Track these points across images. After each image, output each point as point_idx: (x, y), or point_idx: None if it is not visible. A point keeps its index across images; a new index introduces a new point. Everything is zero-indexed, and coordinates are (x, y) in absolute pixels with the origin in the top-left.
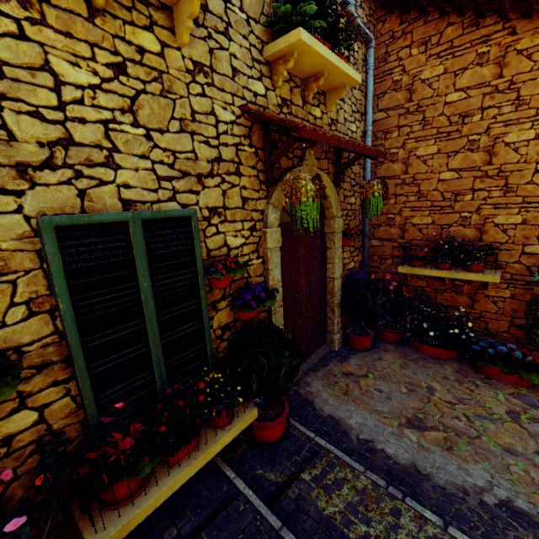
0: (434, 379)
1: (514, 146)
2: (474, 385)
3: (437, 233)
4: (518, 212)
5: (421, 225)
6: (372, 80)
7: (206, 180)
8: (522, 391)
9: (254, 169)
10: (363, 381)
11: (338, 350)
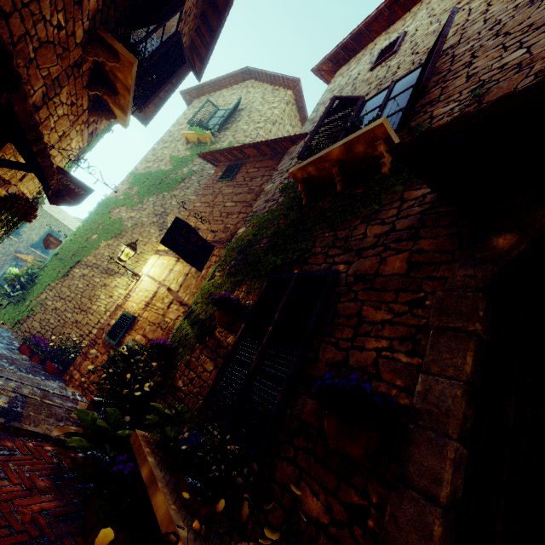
0: None
1: None
2: None
3: None
4: None
5: None
6: None
7: (1, 254)
8: None
9: (12, 257)
10: None
11: None
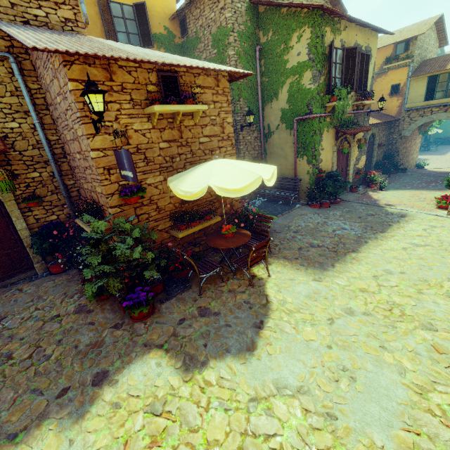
0: (57, 294)
1: (82, 139)
2: (70, 298)
3: (91, 196)
4: (99, 185)
5: (87, 189)
6: (23, 86)
7: None
8: (89, 303)
9: None
10: (17, 295)
11: (41, 274)
